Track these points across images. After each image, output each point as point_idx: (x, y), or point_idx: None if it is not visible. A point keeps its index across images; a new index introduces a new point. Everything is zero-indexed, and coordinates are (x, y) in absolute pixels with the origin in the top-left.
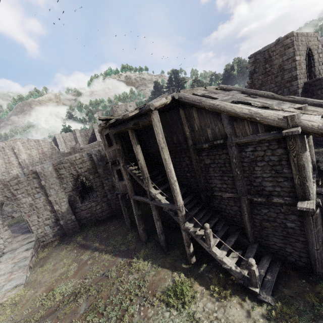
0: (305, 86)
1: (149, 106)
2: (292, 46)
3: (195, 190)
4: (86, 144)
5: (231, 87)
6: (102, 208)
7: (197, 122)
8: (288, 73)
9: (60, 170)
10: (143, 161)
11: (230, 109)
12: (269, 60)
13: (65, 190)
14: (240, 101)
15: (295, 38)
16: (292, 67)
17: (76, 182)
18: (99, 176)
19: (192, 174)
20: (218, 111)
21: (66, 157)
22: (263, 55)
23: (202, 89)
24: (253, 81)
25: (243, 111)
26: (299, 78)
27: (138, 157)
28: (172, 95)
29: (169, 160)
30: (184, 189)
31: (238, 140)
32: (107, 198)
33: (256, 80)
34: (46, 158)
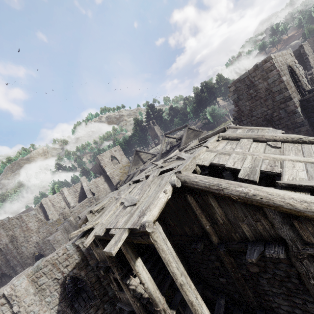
0: (302, 103)
1: (144, 229)
2: (275, 68)
3: (239, 302)
4: (76, 201)
5: (236, 135)
6: (104, 312)
7: (219, 213)
8: (279, 95)
9: (38, 279)
10: (150, 282)
11: (282, 203)
12: (252, 85)
13: (50, 305)
14: (292, 183)
15: (274, 60)
16: (282, 88)
17: (64, 287)
18: (93, 268)
19: (227, 279)
20: (258, 204)
21: (56, 226)
22: (243, 82)
23: (203, 151)
24: (239, 108)
25: (312, 209)
26: (293, 98)
27: (141, 280)
28: (172, 183)
29: (199, 301)
30: (222, 303)
31: (312, 251)
32: (108, 295)
33: (243, 107)
34: (32, 234)
